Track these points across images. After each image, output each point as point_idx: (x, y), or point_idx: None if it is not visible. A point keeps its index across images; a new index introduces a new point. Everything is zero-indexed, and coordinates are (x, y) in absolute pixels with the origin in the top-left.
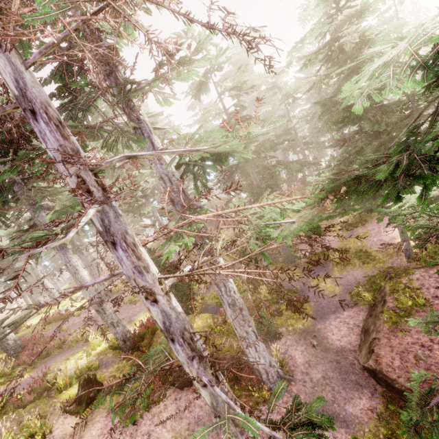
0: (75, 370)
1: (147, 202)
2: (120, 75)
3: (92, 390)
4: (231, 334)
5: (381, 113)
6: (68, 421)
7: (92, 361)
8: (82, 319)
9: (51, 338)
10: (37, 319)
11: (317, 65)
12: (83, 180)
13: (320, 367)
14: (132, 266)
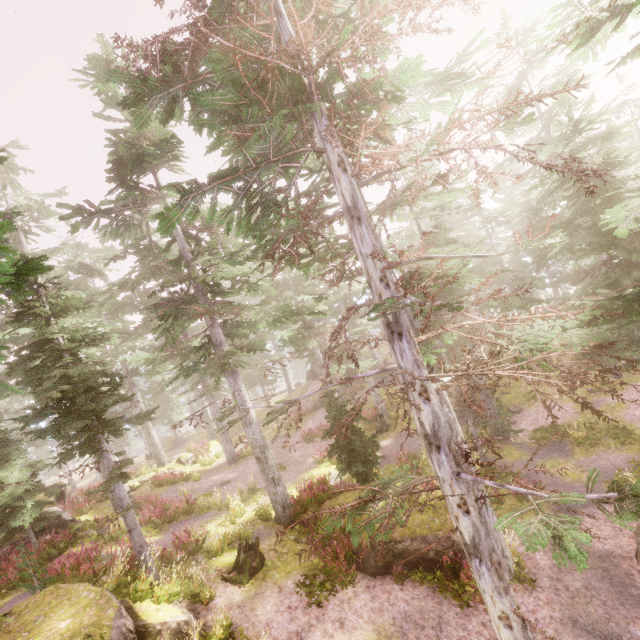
0: (225, 534)
1: (309, 335)
2: (361, 192)
3: (255, 558)
4: (440, 509)
5: (639, 241)
6: (230, 590)
7: (243, 527)
8: (204, 485)
9: (360, 405)
10: (137, 482)
11: (522, 184)
12: (385, 275)
13: (578, 573)
14: (412, 359)
